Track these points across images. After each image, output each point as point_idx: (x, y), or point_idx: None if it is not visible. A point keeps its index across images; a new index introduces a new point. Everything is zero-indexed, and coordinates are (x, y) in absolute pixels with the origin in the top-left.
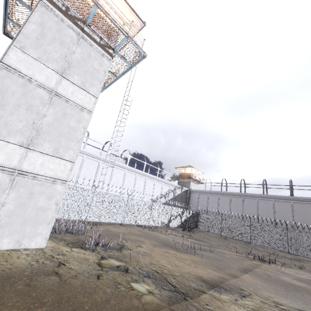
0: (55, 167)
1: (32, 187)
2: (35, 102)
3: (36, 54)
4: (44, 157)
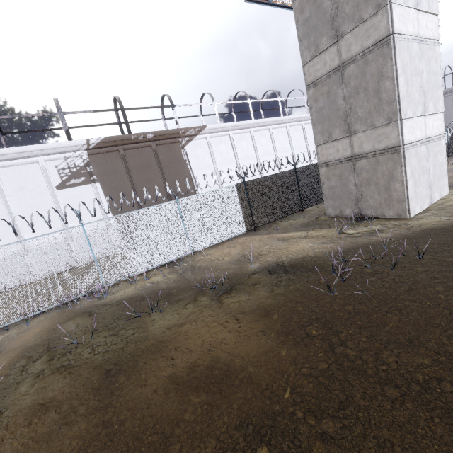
0: (437, 124)
1: (434, 150)
2: (415, 62)
3: None
4: (431, 118)
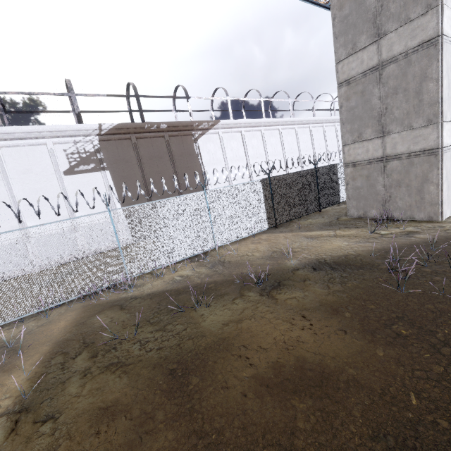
0: None
1: None
2: None
3: (450, 1)
4: None
